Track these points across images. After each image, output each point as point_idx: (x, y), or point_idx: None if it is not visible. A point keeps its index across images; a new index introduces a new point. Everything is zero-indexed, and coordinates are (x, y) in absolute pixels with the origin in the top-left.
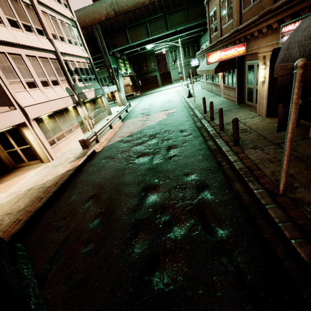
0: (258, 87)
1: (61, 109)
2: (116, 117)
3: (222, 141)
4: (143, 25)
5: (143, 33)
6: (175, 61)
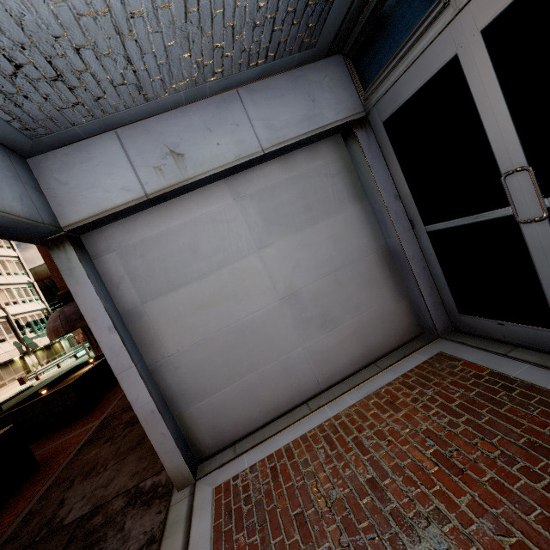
0: None
1: (6, 361)
2: (68, 357)
3: None
4: None
5: None
6: None
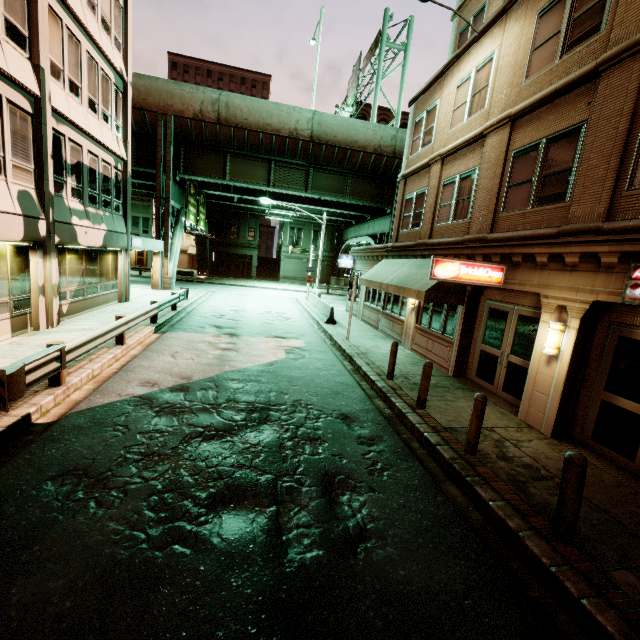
0: (531, 361)
1: None
2: (145, 317)
3: (502, 503)
4: (264, 162)
5: (259, 176)
6: (295, 246)
